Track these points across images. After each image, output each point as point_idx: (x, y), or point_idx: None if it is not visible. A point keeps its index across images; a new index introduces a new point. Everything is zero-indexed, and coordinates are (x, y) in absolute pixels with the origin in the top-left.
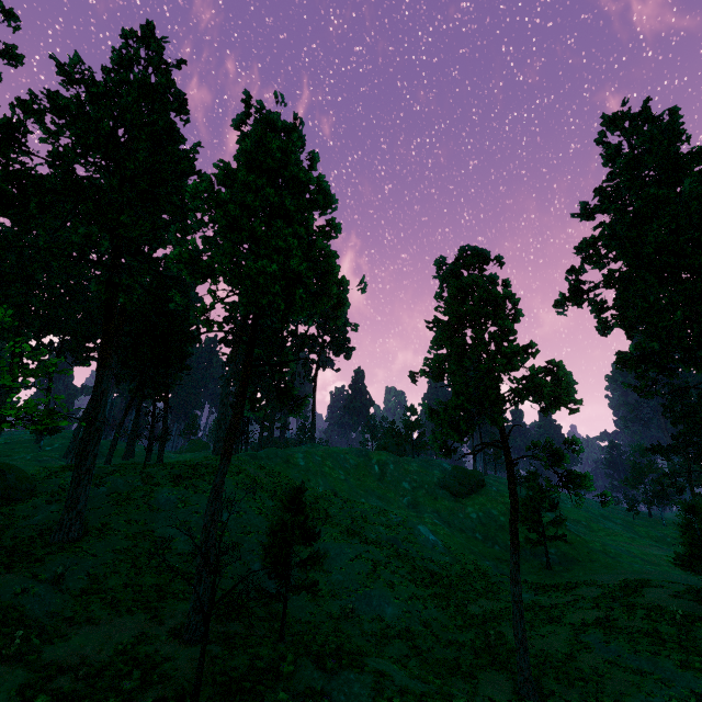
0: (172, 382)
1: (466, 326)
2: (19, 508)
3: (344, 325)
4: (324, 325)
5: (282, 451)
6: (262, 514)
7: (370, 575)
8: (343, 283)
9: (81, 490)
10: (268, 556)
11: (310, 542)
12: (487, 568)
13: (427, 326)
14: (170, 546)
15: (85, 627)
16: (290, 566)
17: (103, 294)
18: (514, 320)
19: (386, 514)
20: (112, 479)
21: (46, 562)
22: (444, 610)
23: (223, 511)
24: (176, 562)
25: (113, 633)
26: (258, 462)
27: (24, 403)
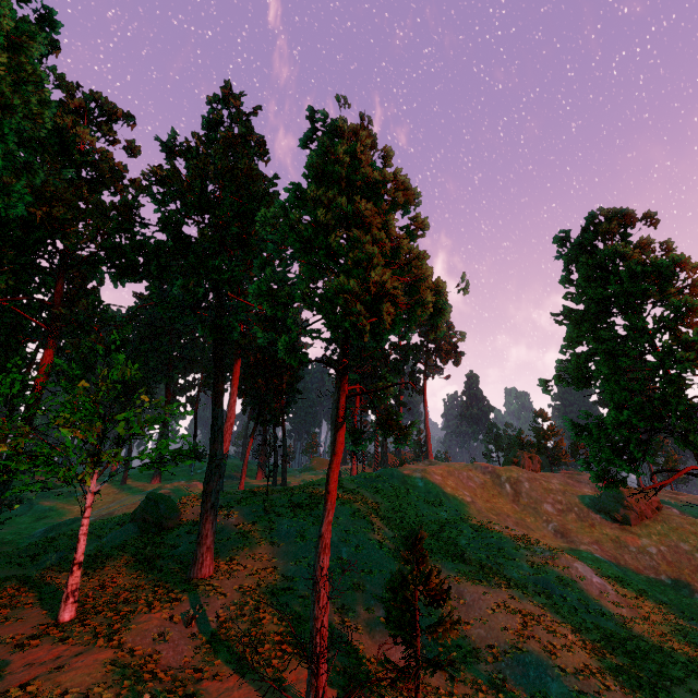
0: (286, 407)
1: (613, 312)
2: (167, 537)
3: (448, 329)
4: (426, 332)
5: (398, 471)
6: (383, 549)
7: (520, 632)
8: (439, 286)
9: (209, 526)
10: (390, 616)
11: (439, 602)
12: (689, 629)
13: (555, 320)
14: (291, 586)
15: (211, 685)
16: (417, 631)
17: (208, 337)
18: (693, 294)
19: (529, 547)
20: (239, 509)
21: (182, 601)
22: (636, 694)
23: (341, 545)
24: (297, 605)
25: (236, 697)
26: (374, 484)
27: (158, 444)
